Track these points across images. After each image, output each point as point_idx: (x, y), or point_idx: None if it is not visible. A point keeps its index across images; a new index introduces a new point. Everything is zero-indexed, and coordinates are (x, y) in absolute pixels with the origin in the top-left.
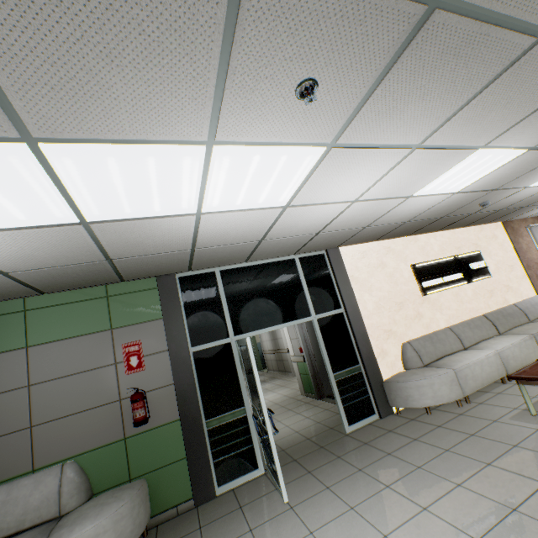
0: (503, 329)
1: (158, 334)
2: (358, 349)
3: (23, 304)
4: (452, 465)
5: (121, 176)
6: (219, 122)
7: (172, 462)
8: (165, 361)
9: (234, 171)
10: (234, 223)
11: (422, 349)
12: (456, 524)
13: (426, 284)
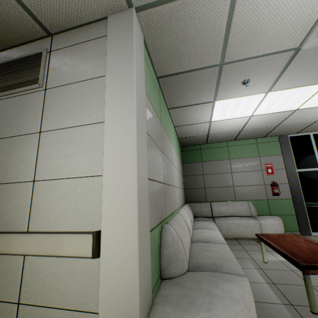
0: None
1: (279, 161)
2: None
3: (226, 144)
4: None
5: None
6: None
7: (288, 215)
8: (283, 173)
9: None
10: None
11: None
12: None
13: None
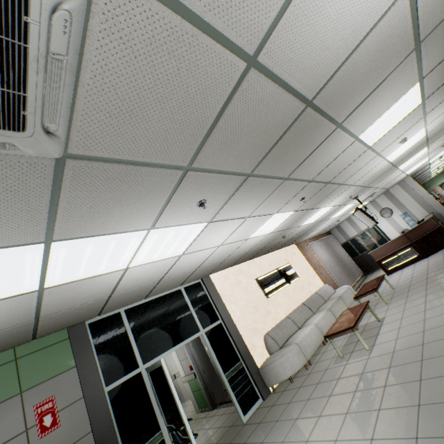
0: (314, 310)
1: (72, 384)
2: (237, 348)
3: None
4: (313, 406)
5: (90, 253)
6: (159, 219)
7: None
8: (81, 409)
9: (158, 240)
10: (147, 270)
11: (276, 335)
12: (324, 438)
13: (267, 290)
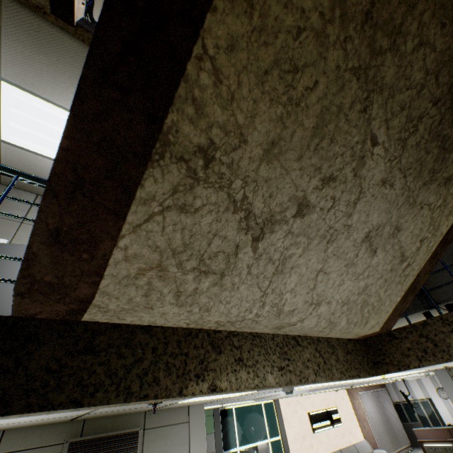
0: None
1: (212, 441)
2: None
3: None
4: None
5: None
6: None
7: None
8: None
9: None
10: None
11: None
12: None
13: (314, 426)
